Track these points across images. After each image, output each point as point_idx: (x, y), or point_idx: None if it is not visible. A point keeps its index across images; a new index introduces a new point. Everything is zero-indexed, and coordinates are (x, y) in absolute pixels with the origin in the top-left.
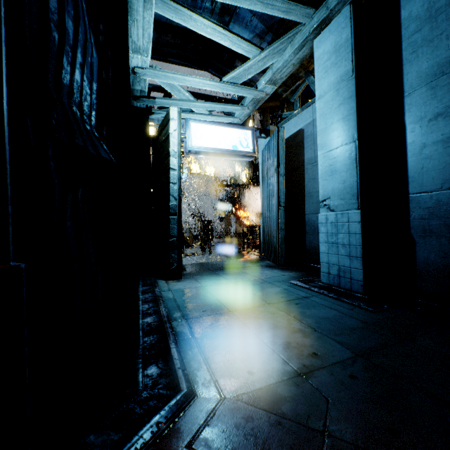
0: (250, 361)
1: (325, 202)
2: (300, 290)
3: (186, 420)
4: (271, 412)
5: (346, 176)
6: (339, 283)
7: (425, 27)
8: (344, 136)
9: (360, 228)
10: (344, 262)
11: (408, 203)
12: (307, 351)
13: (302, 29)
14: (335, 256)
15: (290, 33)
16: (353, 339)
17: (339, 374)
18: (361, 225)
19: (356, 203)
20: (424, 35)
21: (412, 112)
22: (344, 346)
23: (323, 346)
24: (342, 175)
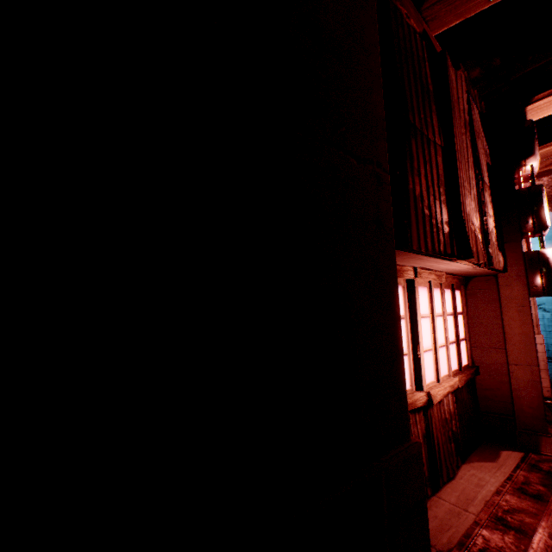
0: None
1: (541, 306)
2: None
3: None
4: None
5: None
6: None
7: None
8: None
9: None
10: None
11: None
12: None
13: None
14: (551, 339)
15: None
16: None
17: None
18: None
19: None
20: None
21: None
22: None
23: None
24: None
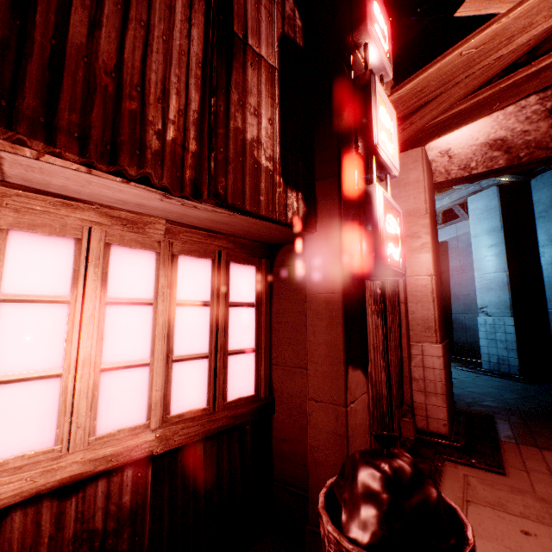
0: (468, 395)
1: (483, 309)
2: (468, 373)
3: (459, 405)
4: (493, 406)
5: (500, 293)
6: (499, 368)
7: (549, 211)
8: (496, 267)
9: (514, 329)
10: (503, 353)
11: (547, 315)
12: (496, 394)
13: (459, 190)
14: (494, 349)
15: (449, 191)
16: (520, 392)
17: (518, 400)
18: (515, 328)
19: (509, 313)
20: (549, 215)
21: (545, 258)
22: (516, 394)
23: (504, 394)
24: (497, 292)
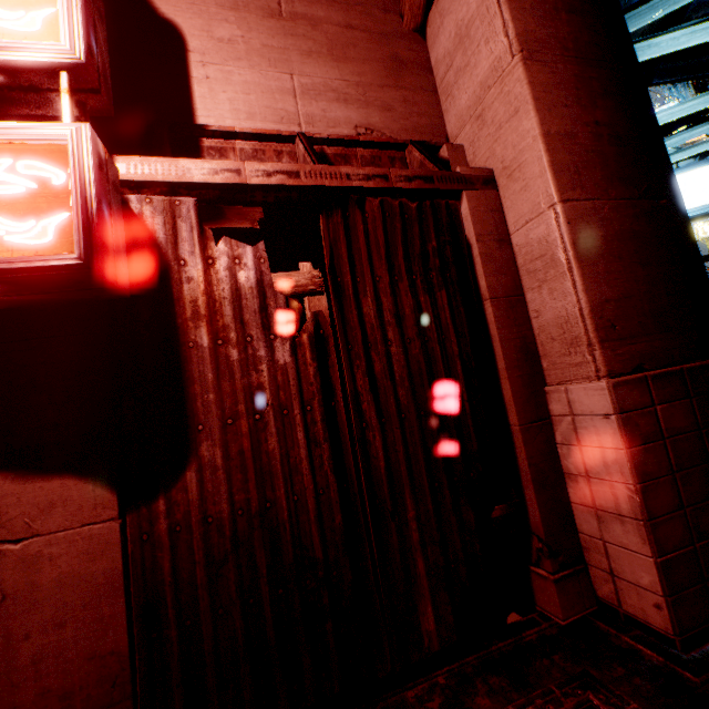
0: None
1: None
2: None
3: None
4: None
5: None
6: None
7: None
8: None
9: None
10: None
11: None
12: None
13: None
14: None
15: None
16: None
17: None
18: None
19: None
20: None
21: None
22: None
23: None
24: None
